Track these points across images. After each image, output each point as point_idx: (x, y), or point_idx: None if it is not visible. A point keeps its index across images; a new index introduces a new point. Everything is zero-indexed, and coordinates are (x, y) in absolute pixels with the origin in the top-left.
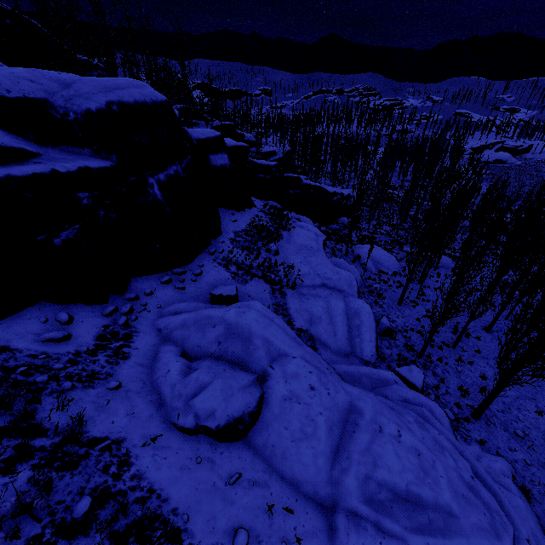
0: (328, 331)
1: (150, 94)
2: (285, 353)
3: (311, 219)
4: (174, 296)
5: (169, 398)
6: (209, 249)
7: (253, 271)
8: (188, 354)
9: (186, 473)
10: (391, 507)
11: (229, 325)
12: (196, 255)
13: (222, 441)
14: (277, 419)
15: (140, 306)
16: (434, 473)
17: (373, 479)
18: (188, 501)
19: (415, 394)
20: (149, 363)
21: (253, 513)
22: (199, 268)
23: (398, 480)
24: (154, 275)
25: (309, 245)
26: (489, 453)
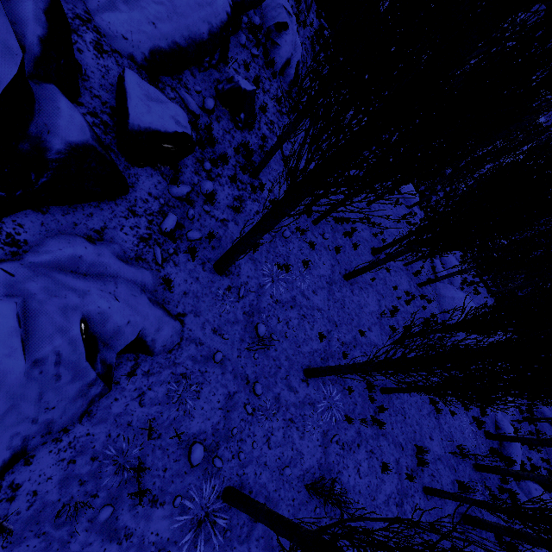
0: None
1: None
2: None
3: (326, 14)
4: None
5: None
6: None
7: None
8: None
9: None
10: None
11: None
12: None
13: None
14: None
15: None
16: None
17: None
18: None
19: None
20: None
21: None
22: None
23: None
24: None
25: None
26: (152, 299)
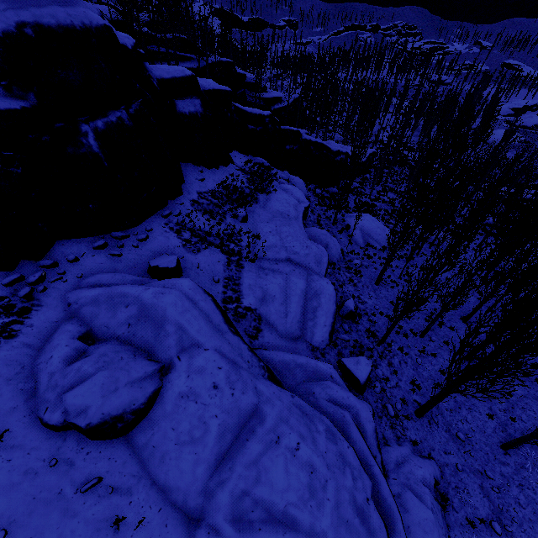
0: (279, 312)
1: (81, 15)
2: (198, 344)
3: (308, 179)
4: (104, 264)
5: (43, 387)
6: (164, 210)
7: (210, 239)
8: (94, 334)
9: (30, 478)
10: (259, 529)
11: (143, 307)
12: (145, 218)
13: (95, 439)
14: (166, 418)
15: (56, 274)
16: (322, 495)
17: (250, 495)
18: (16, 514)
19: (345, 394)
20: (40, 343)
21: (96, 526)
22: (146, 232)
23: (277, 500)
24: (87, 238)
25: (286, 212)
26: (419, 455)
